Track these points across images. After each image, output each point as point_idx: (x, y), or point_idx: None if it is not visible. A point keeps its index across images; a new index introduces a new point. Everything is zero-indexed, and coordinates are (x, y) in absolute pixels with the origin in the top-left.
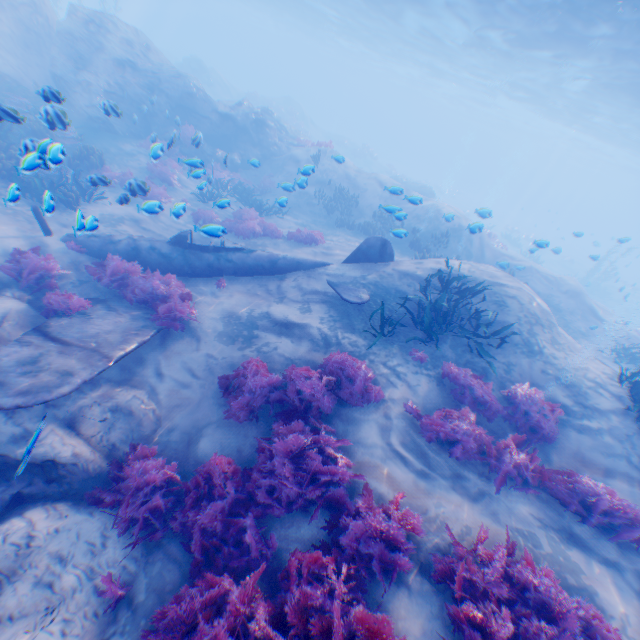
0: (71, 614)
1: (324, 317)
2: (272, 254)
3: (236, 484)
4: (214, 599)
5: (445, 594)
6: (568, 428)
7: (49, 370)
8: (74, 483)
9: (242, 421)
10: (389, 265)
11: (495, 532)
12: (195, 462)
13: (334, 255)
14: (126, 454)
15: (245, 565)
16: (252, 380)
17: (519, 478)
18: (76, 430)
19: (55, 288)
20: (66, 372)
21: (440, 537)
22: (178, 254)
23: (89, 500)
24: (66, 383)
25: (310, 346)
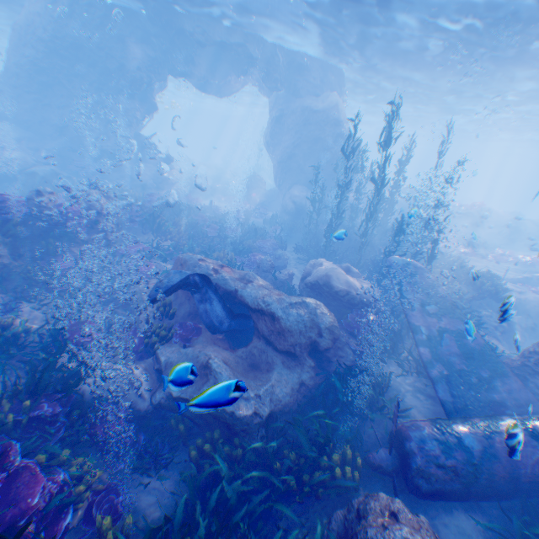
0: None
1: None
2: None
3: None
4: None
5: None
6: None
7: None
8: None
9: None
10: None
11: None
12: None
13: None
14: None
15: None
16: None
17: None
18: None
19: None
20: None
21: None
22: None
23: None
24: None
25: None
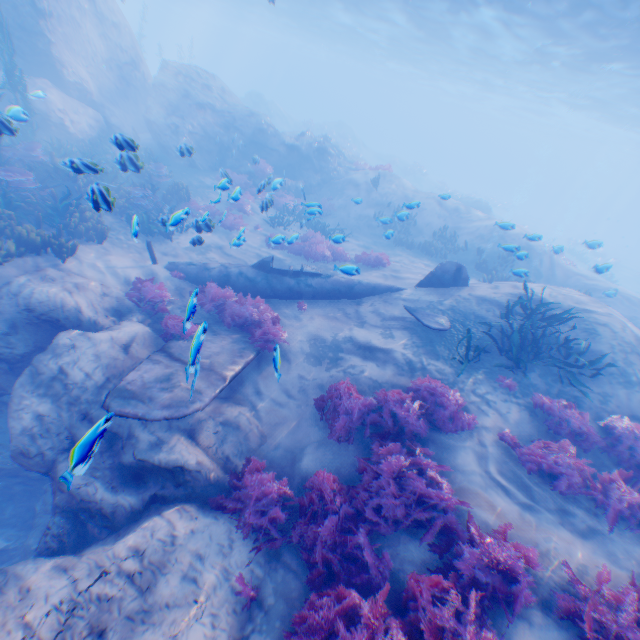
0: (215, 608)
1: (405, 341)
2: (347, 279)
3: (344, 502)
4: (344, 609)
5: (570, 632)
6: None
7: (182, 388)
8: (197, 489)
9: (339, 441)
10: (463, 289)
11: (614, 574)
12: (300, 477)
13: (404, 278)
14: (241, 466)
15: (364, 580)
16: (347, 402)
17: (634, 518)
18: (196, 441)
19: (167, 312)
20: (195, 390)
21: (555, 573)
22: (263, 280)
23: (212, 506)
24: (198, 400)
25: (395, 370)
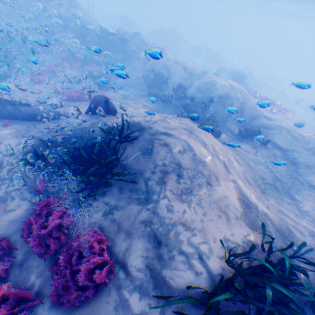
0: None
1: (22, 148)
2: (45, 107)
3: None
4: None
5: None
6: (110, 298)
7: None
8: None
9: None
10: (110, 116)
11: None
12: None
13: None
14: None
15: None
16: None
17: None
18: None
19: None
20: None
21: None
22: None
23: None
24: None
25: None
